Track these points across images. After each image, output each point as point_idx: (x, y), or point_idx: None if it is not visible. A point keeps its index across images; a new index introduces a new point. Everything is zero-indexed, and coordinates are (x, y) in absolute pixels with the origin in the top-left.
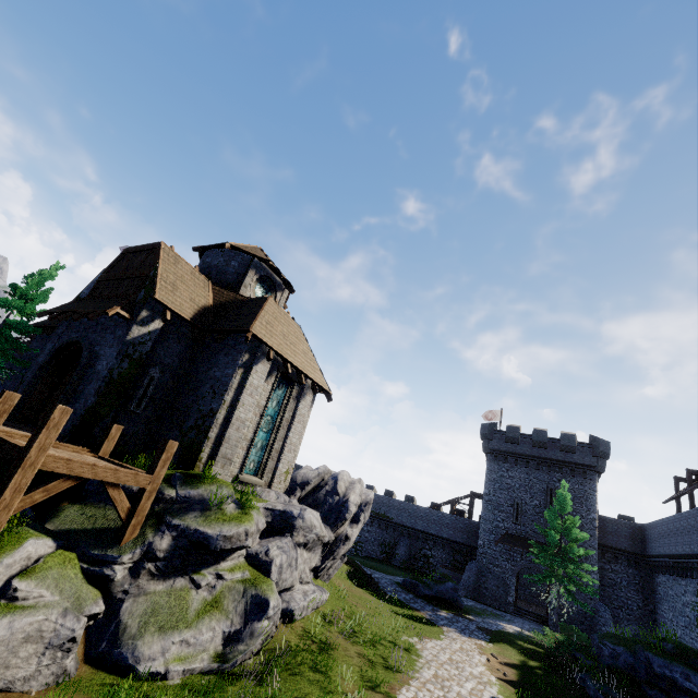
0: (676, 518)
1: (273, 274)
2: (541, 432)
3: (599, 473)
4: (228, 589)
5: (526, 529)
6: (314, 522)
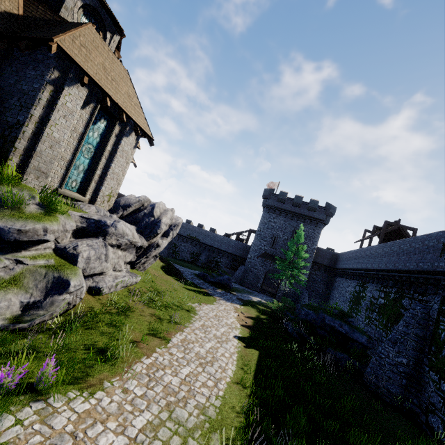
0: (359, 251)
1: (101, 8)
2: (299, 197)
3: (325, 225)
4: (29, 271)
5: (276, 251)
6: (126, 231)
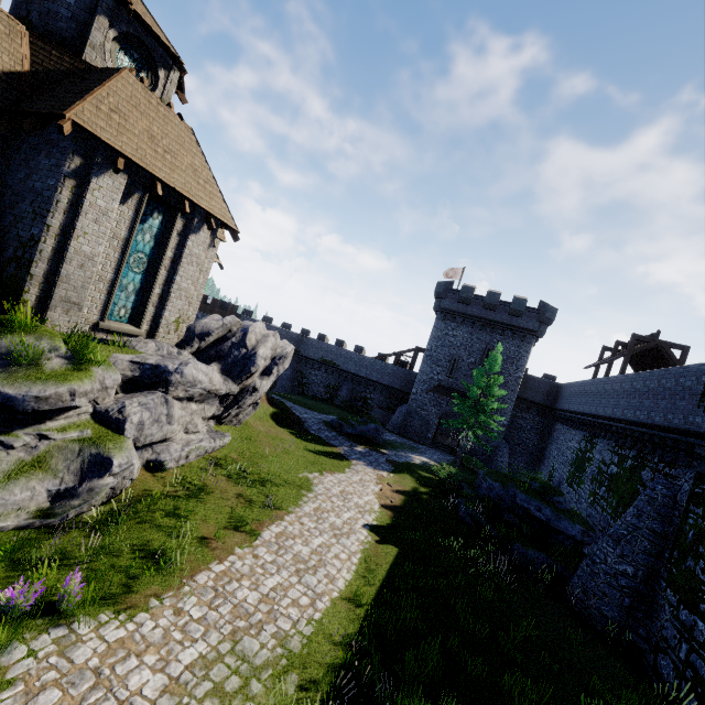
0: (589, 383)
1: (146, 34)
2: (495, 294)
3: (538, 338)
4: (57, 449)
5: (457, 382)
6: (199, 378)
